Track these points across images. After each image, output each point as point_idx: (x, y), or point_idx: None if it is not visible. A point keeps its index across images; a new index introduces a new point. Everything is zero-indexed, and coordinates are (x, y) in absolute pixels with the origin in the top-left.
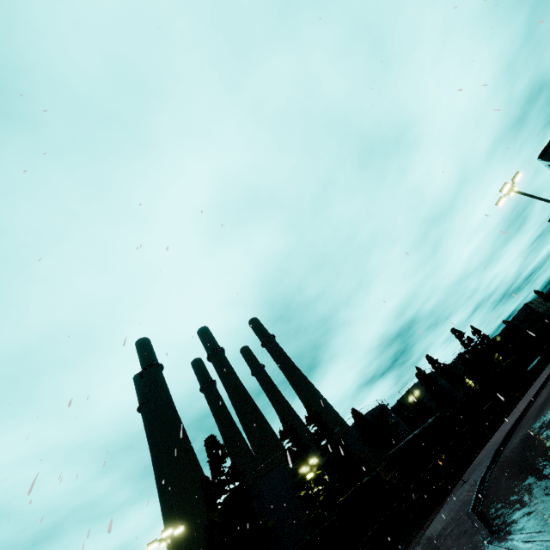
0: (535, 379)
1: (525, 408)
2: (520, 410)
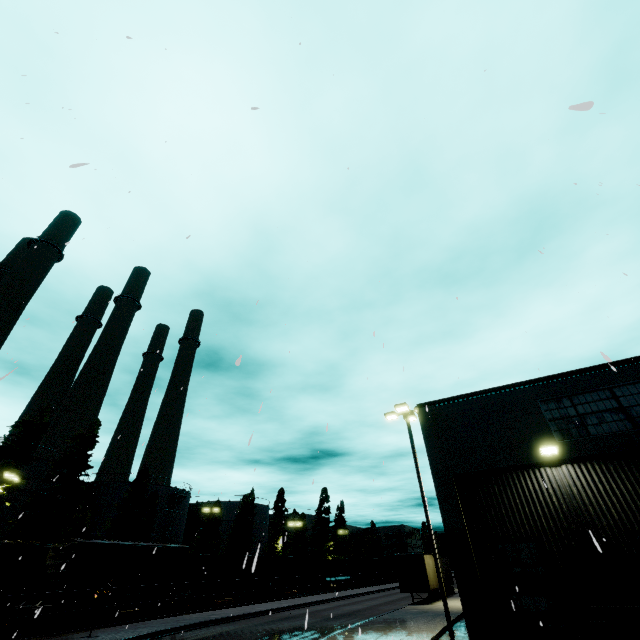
0: (322, 592)
1: (251, 613)
2: (251, 610)
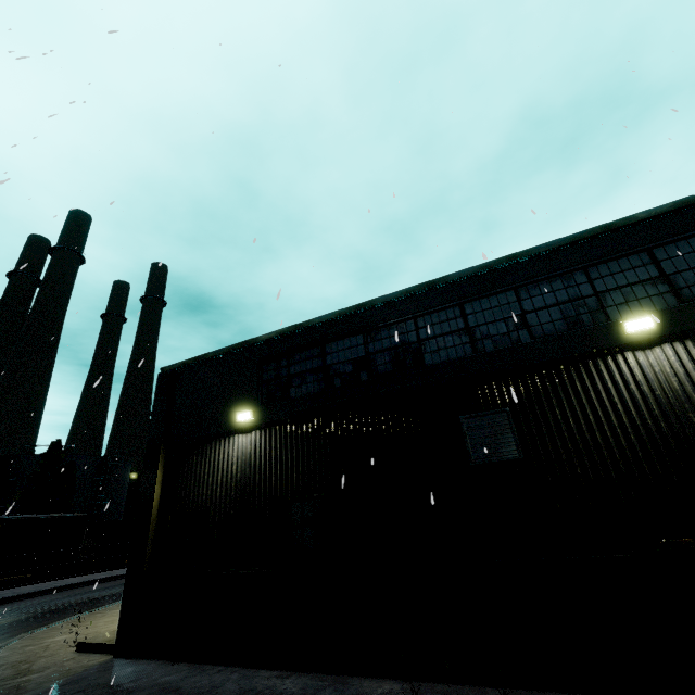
0: None
1: None
2: None
